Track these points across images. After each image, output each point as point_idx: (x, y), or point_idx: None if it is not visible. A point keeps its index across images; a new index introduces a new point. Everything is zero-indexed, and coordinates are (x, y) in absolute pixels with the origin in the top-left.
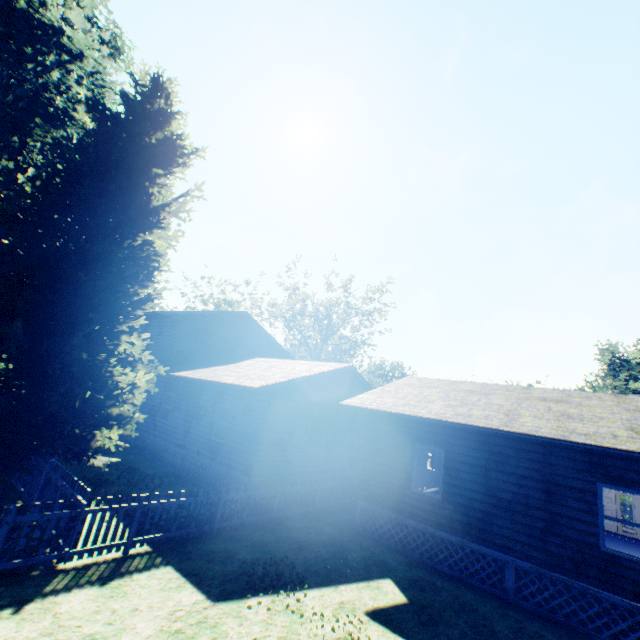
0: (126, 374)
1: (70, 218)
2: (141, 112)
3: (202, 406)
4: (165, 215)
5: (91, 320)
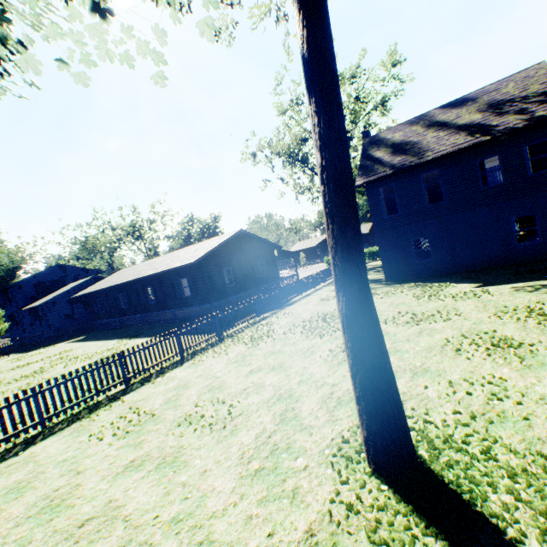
0: None
1: None
2: None
3: (41, 315)
4: None
5: None
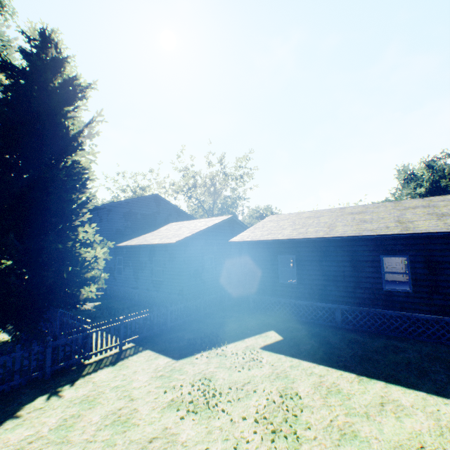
0: (89, 252)
1: (16, 156)
2: (41, 64)
3: (142, 261)
4: (81, 139)
5: (55, 223)
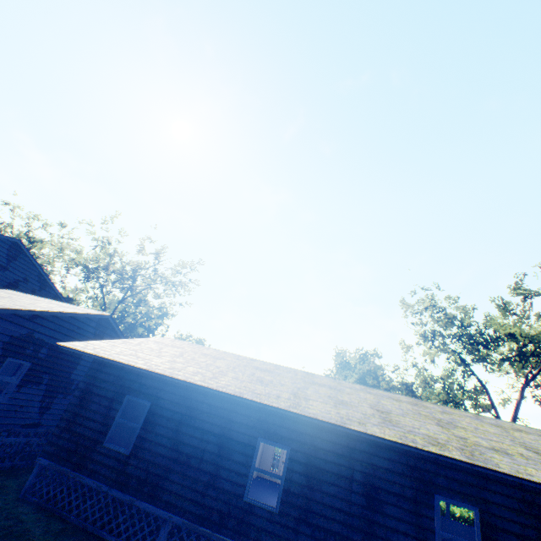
0: None
1: None
2: None
3: None
4: None
5: None
